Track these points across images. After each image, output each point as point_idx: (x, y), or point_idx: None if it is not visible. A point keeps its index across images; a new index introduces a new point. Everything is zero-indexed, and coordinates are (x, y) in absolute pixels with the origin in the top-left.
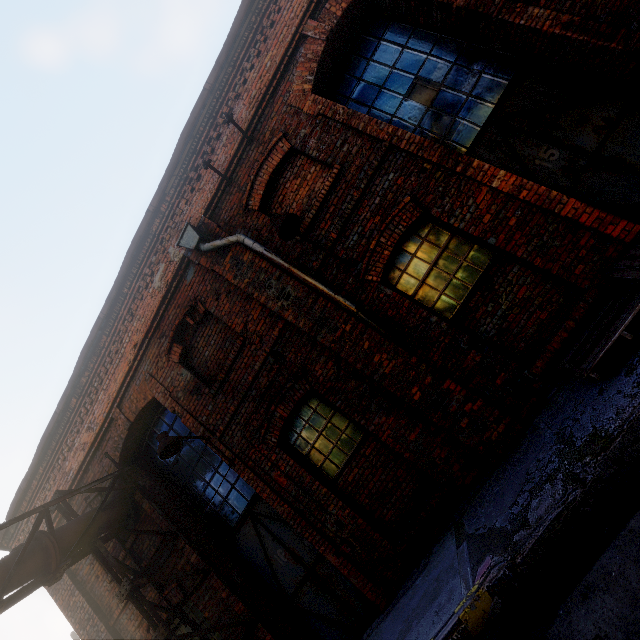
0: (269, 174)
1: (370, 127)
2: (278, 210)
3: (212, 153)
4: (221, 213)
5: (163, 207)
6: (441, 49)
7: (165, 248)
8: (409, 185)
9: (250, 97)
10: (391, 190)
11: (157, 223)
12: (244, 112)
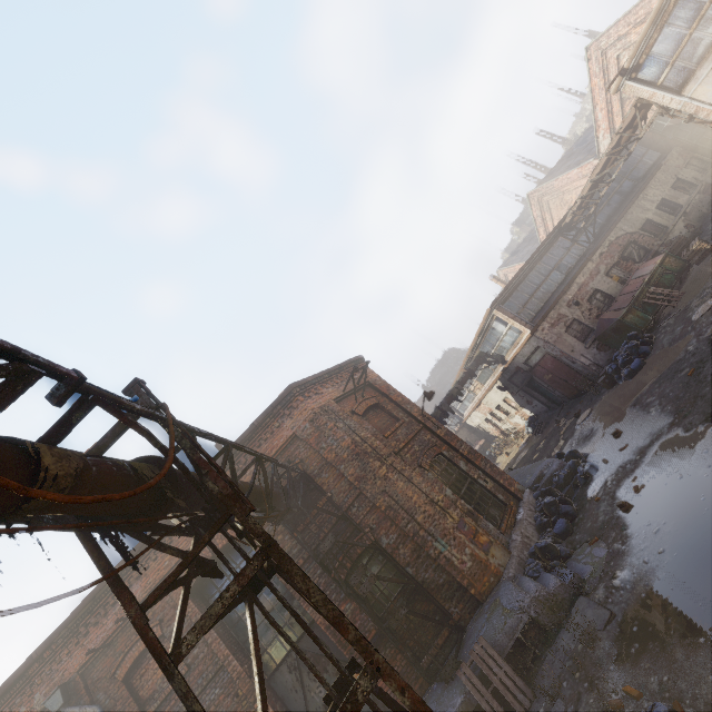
0: (140, 651)
1: (215, 644)
2: (138, 681)
3: (105, 615)
4: (93, 670)
5: (47, 653)
6: (278, 581)
7: (33, 691)
8: (226, 703)
9: (147, 582)
10: (215, 703)
11: (35, 667)
12: (139, 592)
